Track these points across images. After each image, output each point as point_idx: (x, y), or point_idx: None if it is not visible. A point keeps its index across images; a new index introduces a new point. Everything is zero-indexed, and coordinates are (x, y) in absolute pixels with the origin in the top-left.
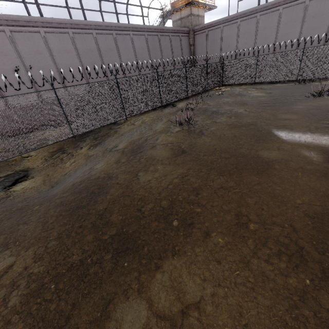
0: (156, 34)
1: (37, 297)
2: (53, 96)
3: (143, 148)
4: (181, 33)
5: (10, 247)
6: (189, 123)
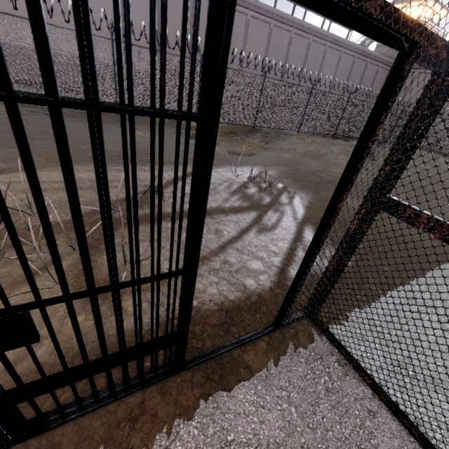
0: (354, 54)
1: (298, 183)
2: (260, 83)
3: (326, 156)
4: (383, 63)
5: (258, 165)
6: (369, 157)
